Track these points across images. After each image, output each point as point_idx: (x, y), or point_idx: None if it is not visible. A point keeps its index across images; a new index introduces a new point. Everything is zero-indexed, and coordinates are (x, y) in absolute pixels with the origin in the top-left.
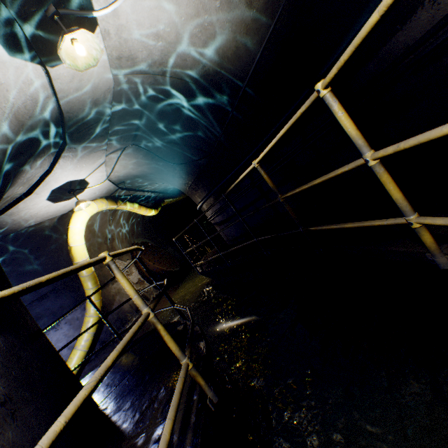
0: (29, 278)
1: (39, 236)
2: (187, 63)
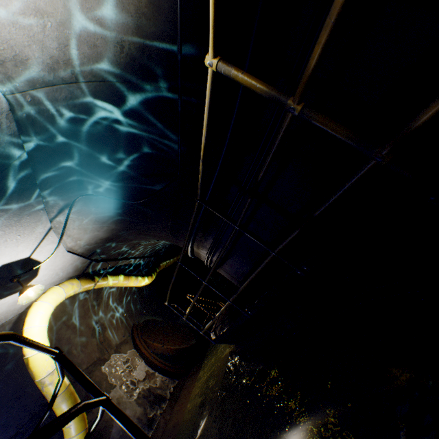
0: None
1: None
2: (100, 50)
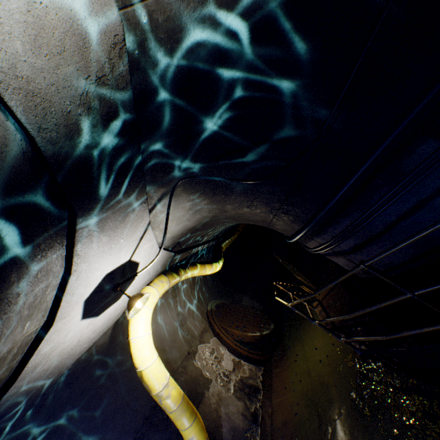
0: (97, 435)
1: (95, 364)
2: None
